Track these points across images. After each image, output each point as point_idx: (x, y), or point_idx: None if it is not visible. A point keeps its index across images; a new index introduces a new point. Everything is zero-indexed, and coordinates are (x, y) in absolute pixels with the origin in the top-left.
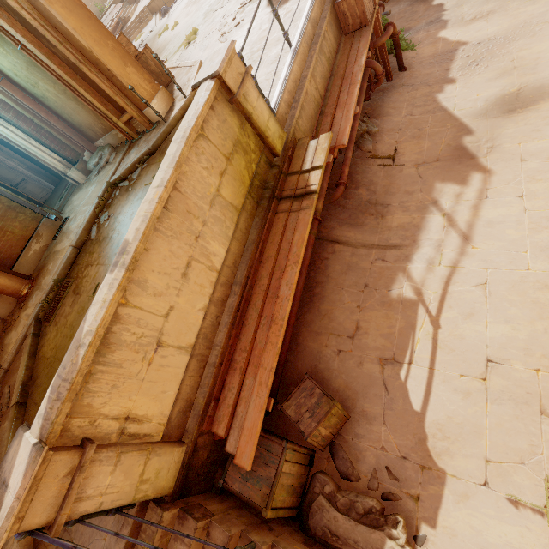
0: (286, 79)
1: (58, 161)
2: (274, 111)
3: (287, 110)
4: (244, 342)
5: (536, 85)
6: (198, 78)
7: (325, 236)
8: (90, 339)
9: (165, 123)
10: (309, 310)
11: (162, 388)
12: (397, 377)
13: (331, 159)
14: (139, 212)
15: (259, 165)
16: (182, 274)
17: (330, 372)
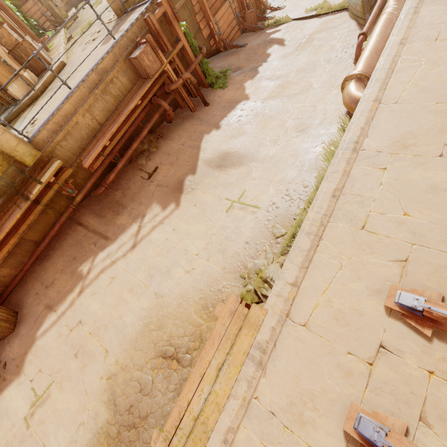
0: (53, 115)
1: None
2: (33, 137)
3: (51, 135)
4: None
5: (242, 153)
6: None
7: (76, 218)
8: None
9: (18, 105)
10: (40, 264)
11: None
12: (45, 317)
13: (53, 179)
14: None
15: (6, 172)
16: None
17: (26, 304)
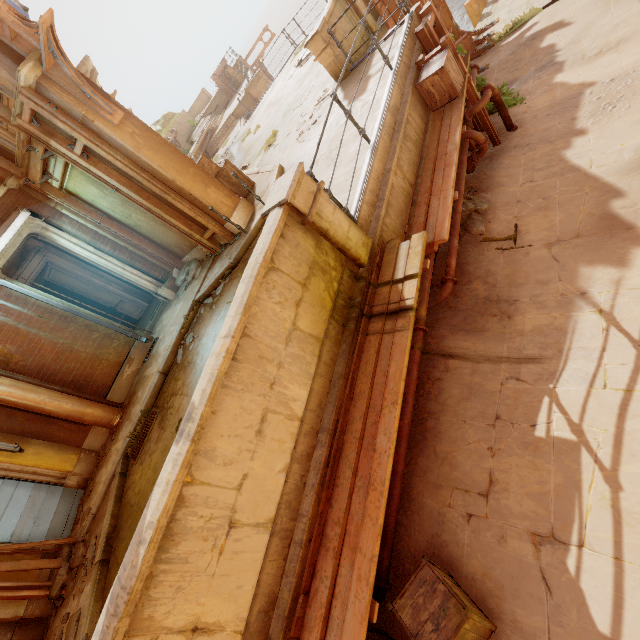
0: (367, 178)
1: (150, 282)
2: (355, 216)
3: (371, 211)
4: (336, 511)
5: None
6: (267, 206)
7: (434, 349)
8: (151, 534)
9: (246, 234)
10: (422, 452)
11: (237, 581)
12: (562, 567)
13: (428, 263)
14: (206, 367)
15: (342, 281)
16: (256, 432)
17: (459, 548)
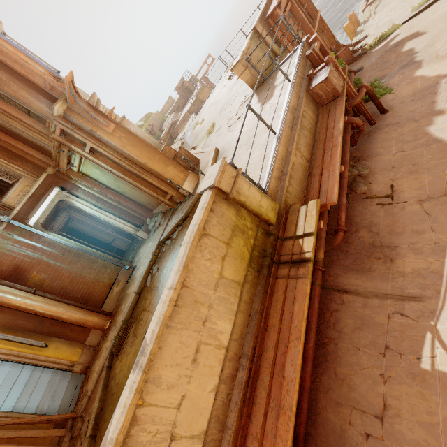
0: (274, 160)
1: (132, 228)
2: (266, 188)
3: (277, 183)
4: (254, 426)
5: None
6: (202, 187)
7: (331, 284)
8: None
9: (193, 196)
10: (324, 372)
11: None
12: None
13: (321, 224)
14: (156, 311)
15: (256, 238)
16: (192, 361)
17: None
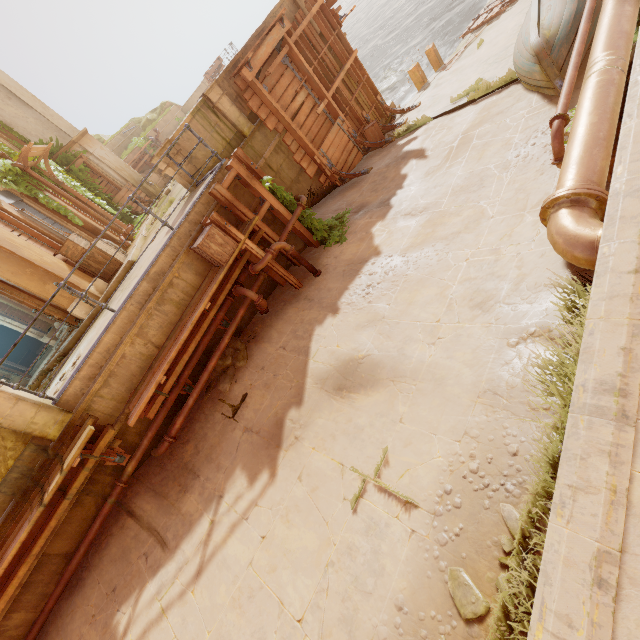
0: (89, 355)
1: (33, 331)
2: (61, 394)
3: (87, 384)
4: None
5: (376, 359)
6: None
7: (127, 502)
8: None
9: (77, 329)
10: (68, 597)
11: None
12: None
13: (77, 462)
14: None
15: (21, 457)
16: None
17: None
